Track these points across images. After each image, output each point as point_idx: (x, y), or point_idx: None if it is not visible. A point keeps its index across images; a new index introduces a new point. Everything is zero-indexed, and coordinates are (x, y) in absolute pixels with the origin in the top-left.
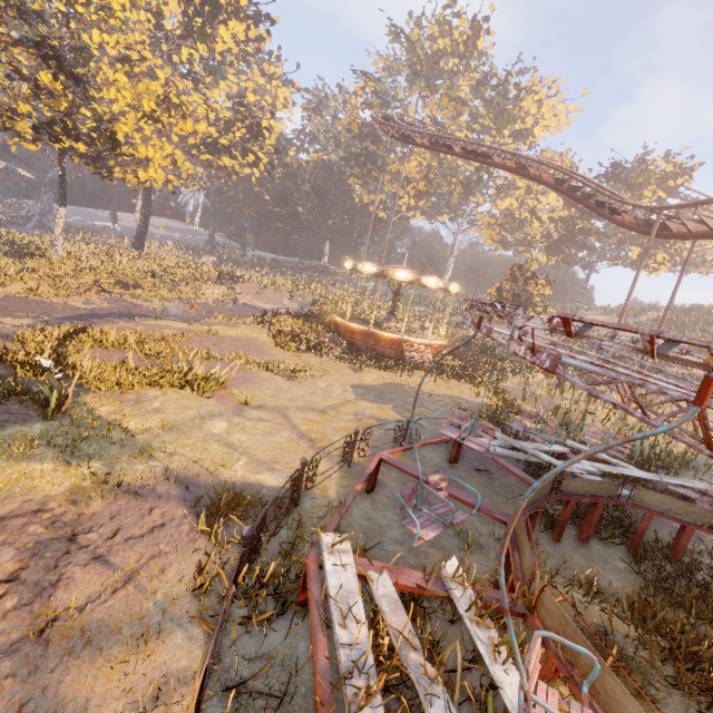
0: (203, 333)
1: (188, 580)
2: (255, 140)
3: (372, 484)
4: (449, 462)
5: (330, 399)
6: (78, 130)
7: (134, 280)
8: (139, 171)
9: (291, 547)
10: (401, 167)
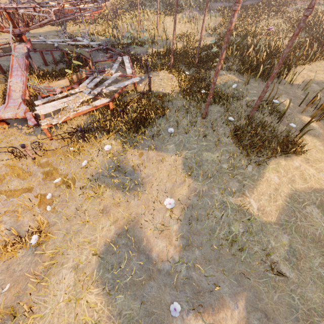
0: None
1: None
2: None
3: None
4: (34, 52)
5: (8, 39)
6: None
7: None
8: None
9: None
10: None
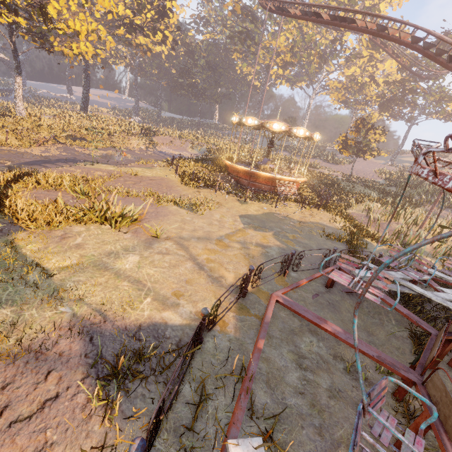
0: (126, 174)
1: None
2: (162, 20)
3: None
4: (325, 287)
5: (224, 229)
6: (16, 5)
7: (80, 134)
8: (73, 44)
9: (193, 423)
10: (273, 42)
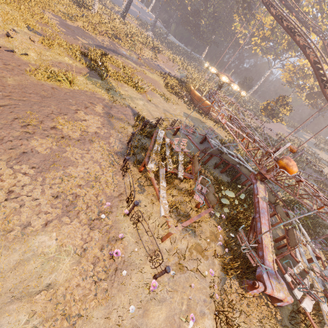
0: (141, 72)
1: (131, 125)
2: None
3: (175, 134)
4: (199, 143)
5: (174, 112)
6: None
7: (119, 35)
8: None
9: (152, 131)
10: (263, 18)
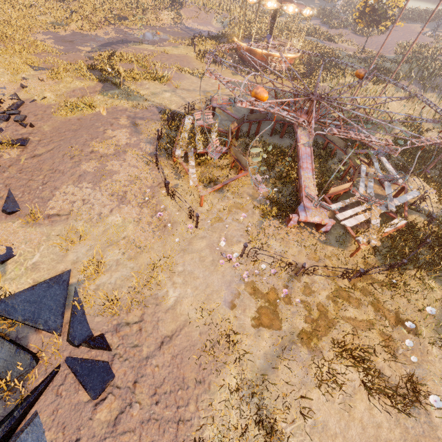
0: (162, 53)
1: (160, 124)
2: None
3: (213, 114)
4: (249, 113)
5: (213, 88)
6: None
7: (122, 13)
8: None
9: None
10: None
